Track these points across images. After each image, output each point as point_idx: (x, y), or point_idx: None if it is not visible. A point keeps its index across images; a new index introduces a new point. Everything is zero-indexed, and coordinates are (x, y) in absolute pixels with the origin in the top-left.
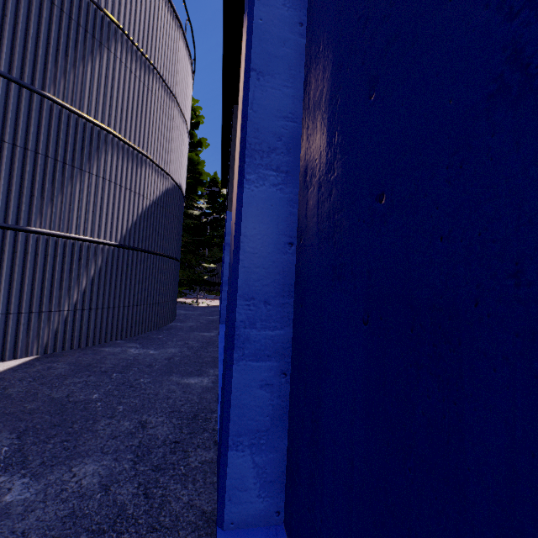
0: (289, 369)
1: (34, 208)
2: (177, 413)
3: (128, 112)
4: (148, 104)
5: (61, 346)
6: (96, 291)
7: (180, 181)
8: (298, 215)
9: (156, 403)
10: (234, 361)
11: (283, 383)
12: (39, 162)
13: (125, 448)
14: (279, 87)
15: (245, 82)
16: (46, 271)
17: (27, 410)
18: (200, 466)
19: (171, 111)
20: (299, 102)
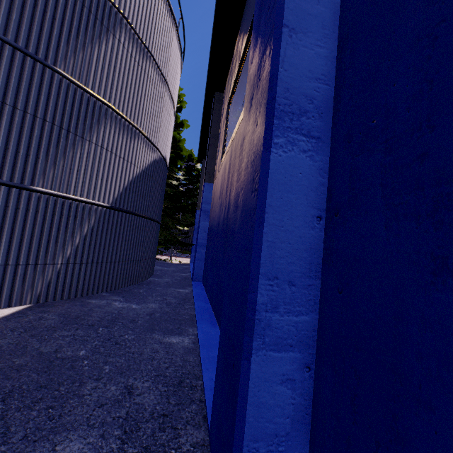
0: (313, 362)
1: (39, 169)
2: (163, 377)
3: (126, 90)
4: (144, 85)
5: (53, 296)
6: (87, 247)
7: (165, 155)
8: (330, 186)
9: (141, 365)
10: (252, 351)
11: (306, 378)
12: (46, 129)
13: (112, 420)
14: (312, 46)
15: (276, 39)
16: (44, 227)
17: (15, 366)
18: (192, 450)
19: (163, 93)
20: (332, 64)
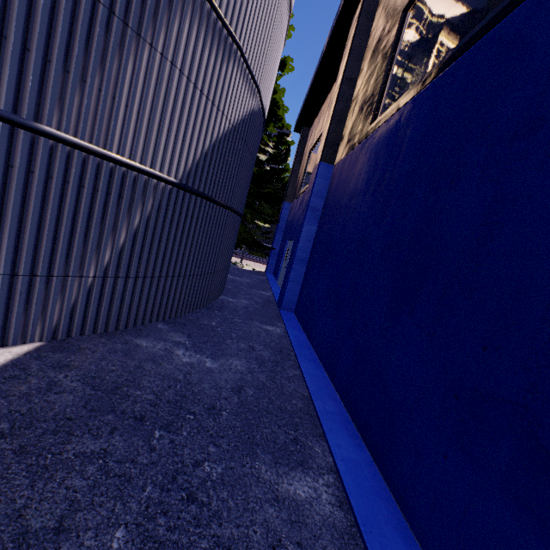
0: None
1: (50, 87)
2: None
3: None
4: None
5: (79, 329)
6: (138, 251)
7: (265, 105)
8: None
9: None
10: None
11: None
12: None
13: None
14: None
15: None
16: (64, 210)
17: None
18: None
19: None
20: None
